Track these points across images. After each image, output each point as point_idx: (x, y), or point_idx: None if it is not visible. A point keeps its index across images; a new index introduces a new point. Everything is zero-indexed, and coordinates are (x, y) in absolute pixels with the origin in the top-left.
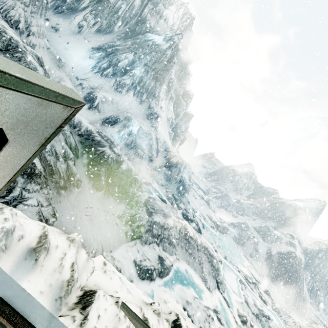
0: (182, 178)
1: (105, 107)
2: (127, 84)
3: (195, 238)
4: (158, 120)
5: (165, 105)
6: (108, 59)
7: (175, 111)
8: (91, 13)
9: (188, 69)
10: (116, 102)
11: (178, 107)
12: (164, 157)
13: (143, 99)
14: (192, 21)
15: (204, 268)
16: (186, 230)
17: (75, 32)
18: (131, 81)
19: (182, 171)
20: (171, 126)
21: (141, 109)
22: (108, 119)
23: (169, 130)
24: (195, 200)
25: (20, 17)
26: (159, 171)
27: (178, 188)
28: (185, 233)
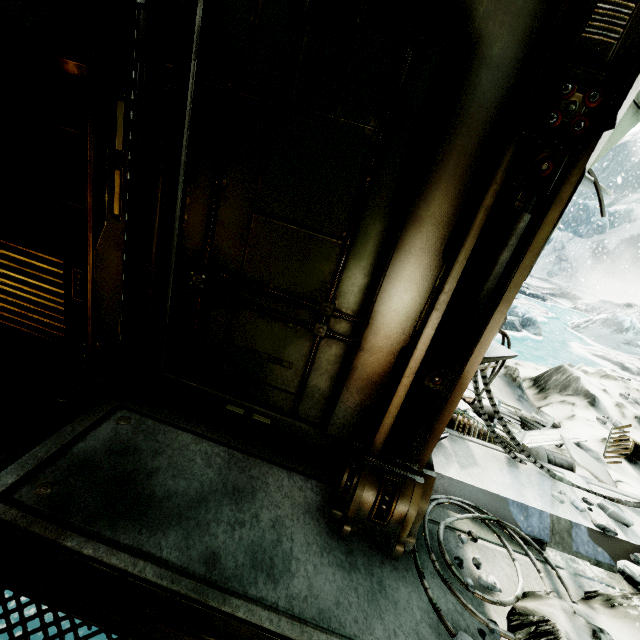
0: None
1: None
2: None
3: None
4: None
5: None
6: None
7: None
8: None
9: None
10: None
11: None
12: None
13: None
14: None
15: None
16: None
17: None
18: None
19: None
20: None
21: None
22: None
23: None
24: None
25: None
26: None
27: None
28: None
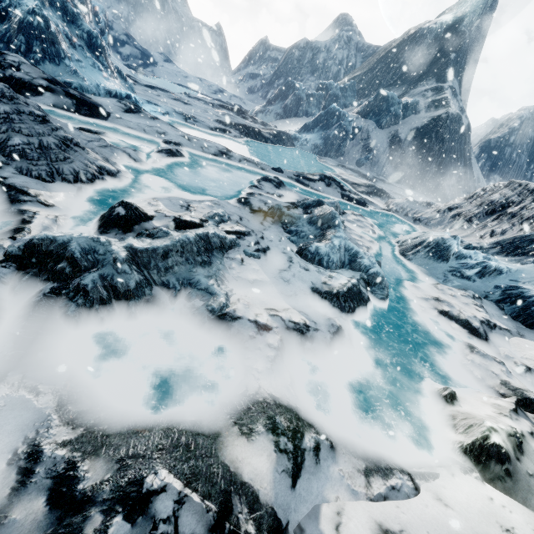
0: (1, 4)
1: None
2: None
3: None
4: None
5: None
6: None
7: None
8: None
9: None
10: None
11: None
12: None
13: None
14: None
15: None
16: None
17: None
18: None
19: None
20: None
21: None
22: None
23: None
24: (181, 104)
25: None
26: None
27: None
28: None
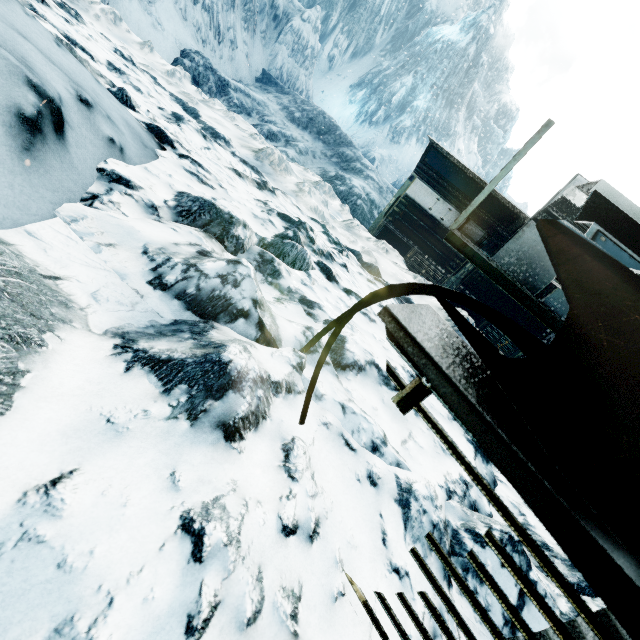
0: None
1: (383, 170)
2: (407, 127)
3: None
4: None
5: (464, 146)
6: (377, 97)
7: (482, 153)
8: (343, 31)
9: (505, 61)
10: (394, 160)
11: (488, 143)
12: None
13: None
14: None
15: None
16: None
17: (325, 71)
18: (413, 121)
19: None
20: None
21: None
22: (394, 185)
23: None
24: None
25: (303, 85)
26: None
27: None
28: None
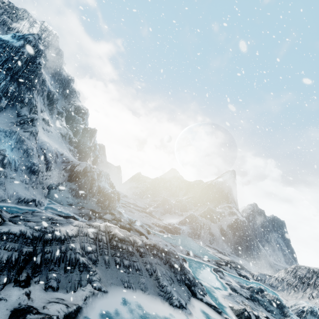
0: (100, 188)
1: None
2: None
3: (131, 239)
4: (34, 123)
5: (53, 121)
6: None
7: (71, 128)
8: None
9: (73, 87)
10: None
11: (74, 123)
12: (63, 169)
13: (3, 105)
14: (56, 39)
15: (160, 277)
16: (110, 233)
17: None
18: None
19: (97, 180)
20: (71, 143)
21: (3, 118)
22: None
23: (70, 147)
24: (133, 214)
25: None
26: (60, 188)
27: (98, 201)
28: (109, 240)
